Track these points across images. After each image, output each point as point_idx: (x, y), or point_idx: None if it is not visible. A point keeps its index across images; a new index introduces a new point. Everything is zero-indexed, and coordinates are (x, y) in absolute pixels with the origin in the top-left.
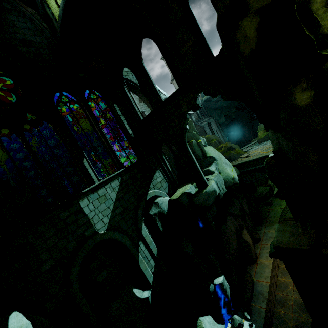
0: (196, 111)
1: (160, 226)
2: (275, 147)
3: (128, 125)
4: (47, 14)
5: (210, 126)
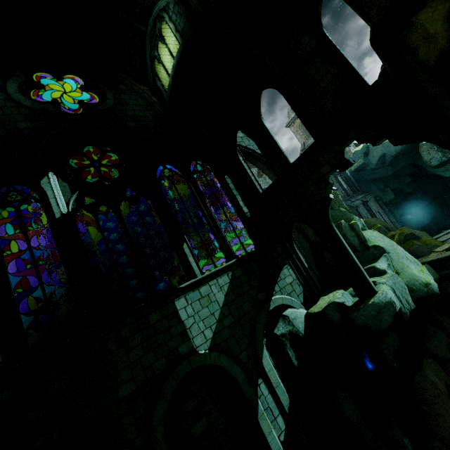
0: (341, 187)
1: (293, 357)
2: None
3: (243, 202)
4: (157, 87)
5: (368, 206)
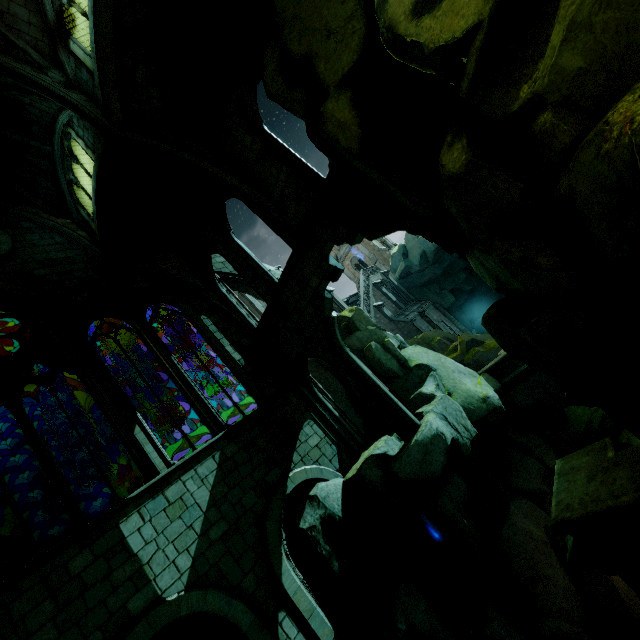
0: (389, 300)
1: (331, 558)
2: (491, 284)
3: (233, 346)
4: (83, 217)
5: (427, 317)
